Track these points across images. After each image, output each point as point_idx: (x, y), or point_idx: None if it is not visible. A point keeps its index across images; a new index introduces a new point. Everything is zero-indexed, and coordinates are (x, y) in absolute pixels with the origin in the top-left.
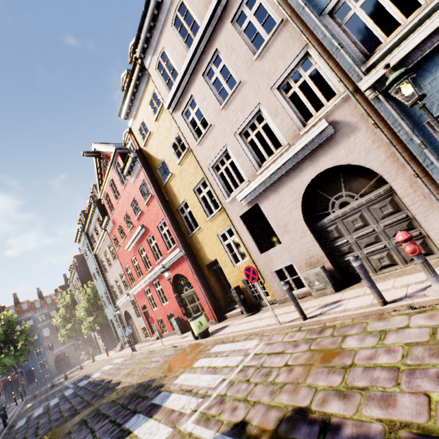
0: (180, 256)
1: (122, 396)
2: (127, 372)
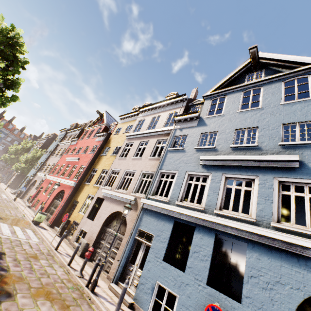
0: (72, 185)
1: None
2: None
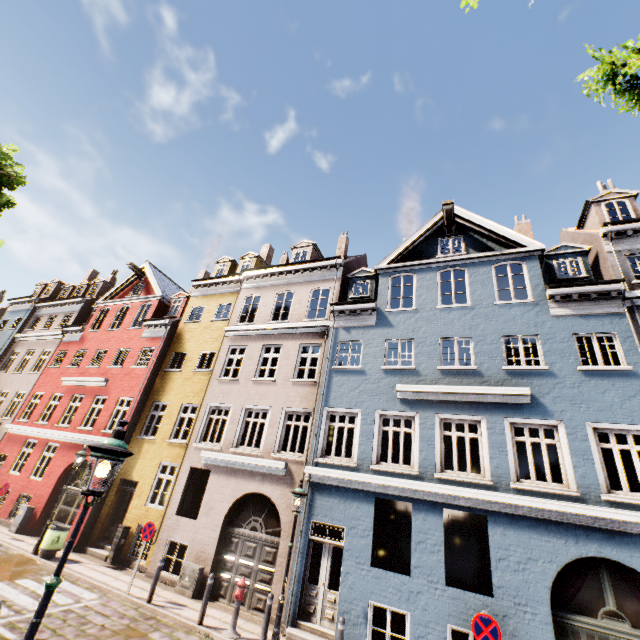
0: None
1: None
2: None
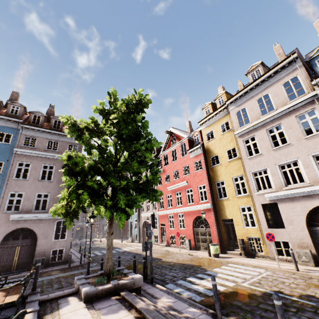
0: (208, 208)
1: (174, 264)
2: (159, 255)
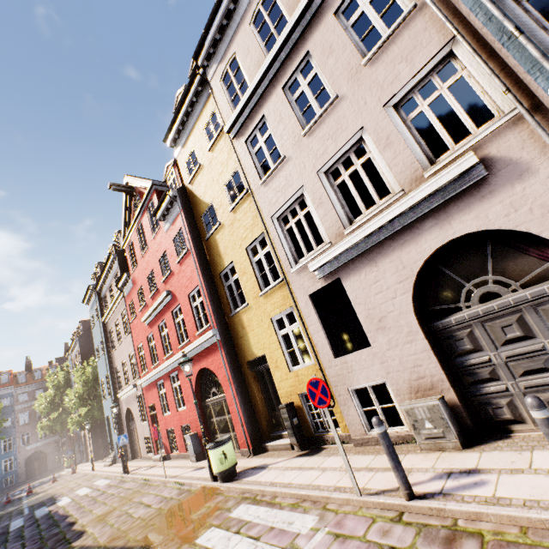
0: (212, 343)
1: None
2: (101, 512)
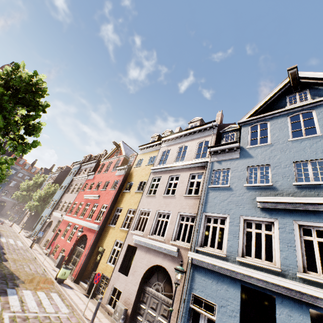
0: (95, 229)
1: (1, 270)
2: (15, 257)
